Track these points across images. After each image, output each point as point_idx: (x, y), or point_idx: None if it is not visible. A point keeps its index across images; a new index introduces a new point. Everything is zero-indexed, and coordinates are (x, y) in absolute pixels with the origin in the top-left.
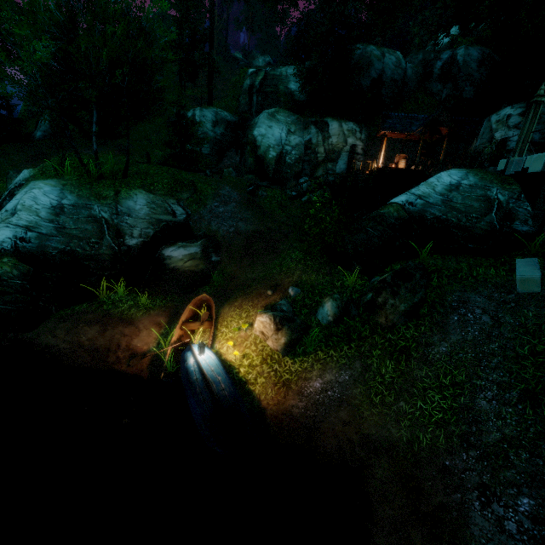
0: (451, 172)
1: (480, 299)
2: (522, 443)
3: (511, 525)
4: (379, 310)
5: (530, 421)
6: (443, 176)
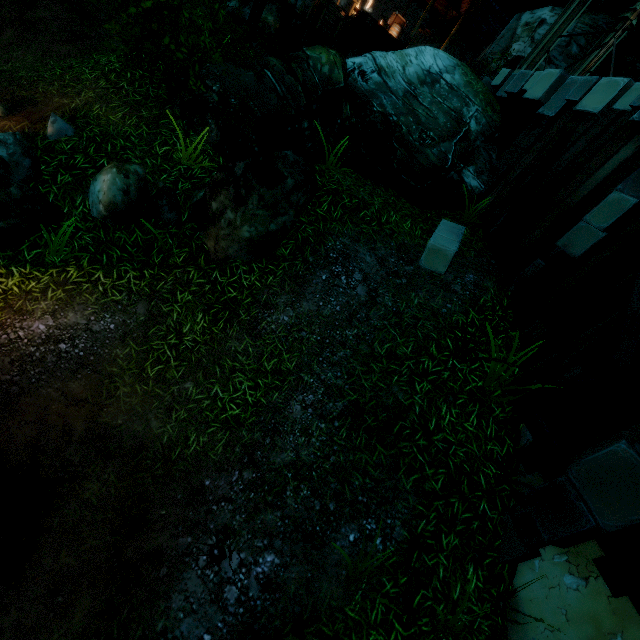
0: (440, 52)
1: (371, 259)
2: (312, 474)
3: (232, 593)
4: (209, 225)
5: (336, 447)
6: (426, 53)
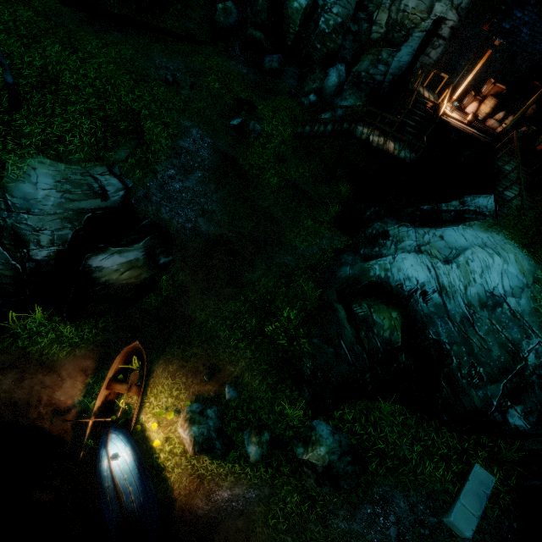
0: (509, 269)
1: (403, 505)
2: None
3: None
4: (302, 471)
5: None
6: (493, 269)
